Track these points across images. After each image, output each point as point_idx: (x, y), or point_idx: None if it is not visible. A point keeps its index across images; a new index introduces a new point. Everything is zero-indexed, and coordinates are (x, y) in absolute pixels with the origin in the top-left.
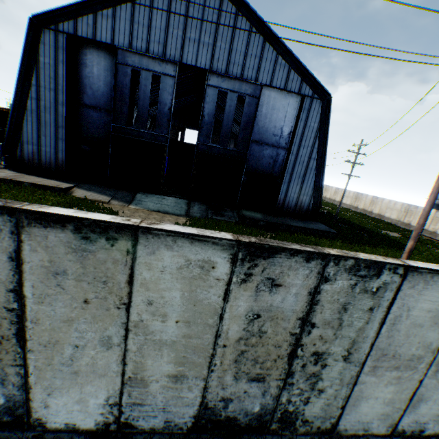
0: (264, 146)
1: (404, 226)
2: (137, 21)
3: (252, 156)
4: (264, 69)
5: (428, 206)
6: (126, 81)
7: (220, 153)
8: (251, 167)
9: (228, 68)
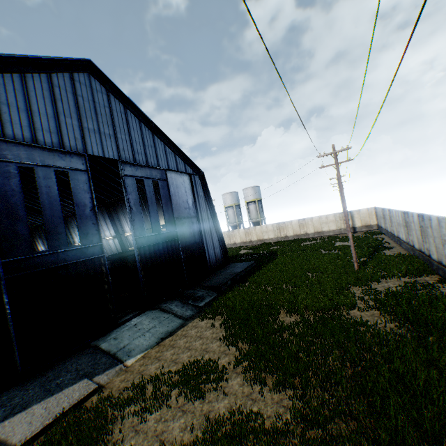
0: (183, 220)
1: (234, 246)
2: (5, 100)
3: (179, 232)
4: (160, 156)
5: (347, 214)
6: (11, 184)
7: (158, 241)
8: (182, 242)
9: (134, 157)
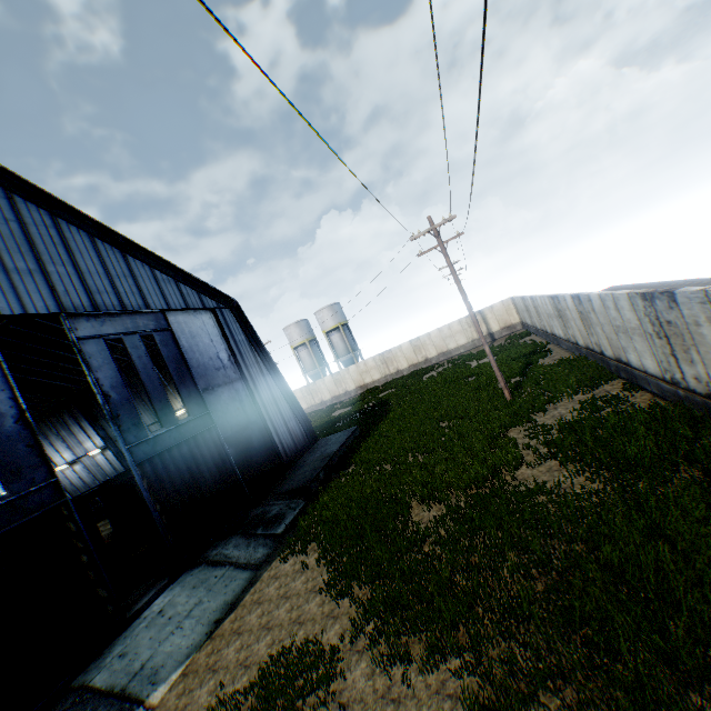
0: (218, 390)
1: (322, 406)
2: None
3: (215, 414)
4: (148, 290)
5: (475, 319)
6: None
7: (176, 440)
8: (224, 429)
9: (94, 302)
